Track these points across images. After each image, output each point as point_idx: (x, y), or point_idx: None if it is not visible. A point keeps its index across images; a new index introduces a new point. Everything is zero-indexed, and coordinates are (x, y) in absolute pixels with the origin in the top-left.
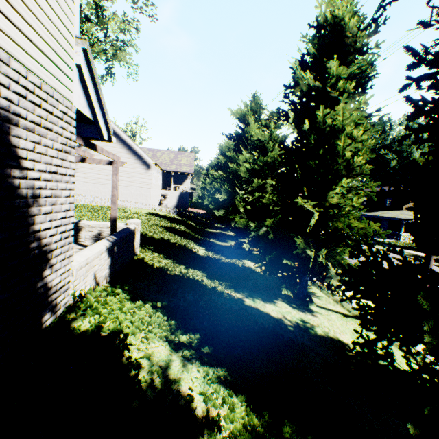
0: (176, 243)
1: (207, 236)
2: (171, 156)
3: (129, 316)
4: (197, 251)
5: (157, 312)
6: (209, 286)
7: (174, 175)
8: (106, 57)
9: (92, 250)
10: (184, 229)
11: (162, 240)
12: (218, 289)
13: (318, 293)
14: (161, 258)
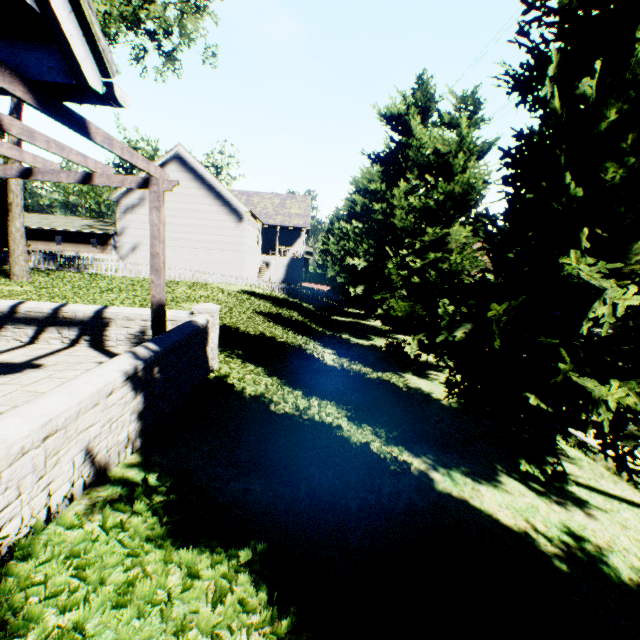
0: (285, 342)
1: (335, 328)
2: (275, 201)
3: (147, 630)
4: (321, 357)
5: (240, 569)
6: (354, 440)
7: (280, 231)
8: (165, 29)
9: (77, 389)
10: (298, 317)
11: (262, 338)
12: (373, 447)
13: (569, 451)
14: (259, 374)
